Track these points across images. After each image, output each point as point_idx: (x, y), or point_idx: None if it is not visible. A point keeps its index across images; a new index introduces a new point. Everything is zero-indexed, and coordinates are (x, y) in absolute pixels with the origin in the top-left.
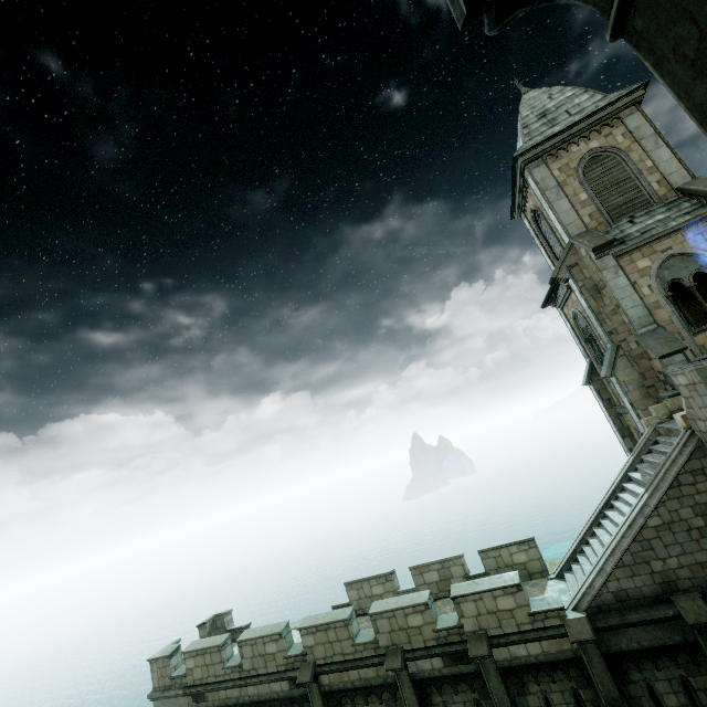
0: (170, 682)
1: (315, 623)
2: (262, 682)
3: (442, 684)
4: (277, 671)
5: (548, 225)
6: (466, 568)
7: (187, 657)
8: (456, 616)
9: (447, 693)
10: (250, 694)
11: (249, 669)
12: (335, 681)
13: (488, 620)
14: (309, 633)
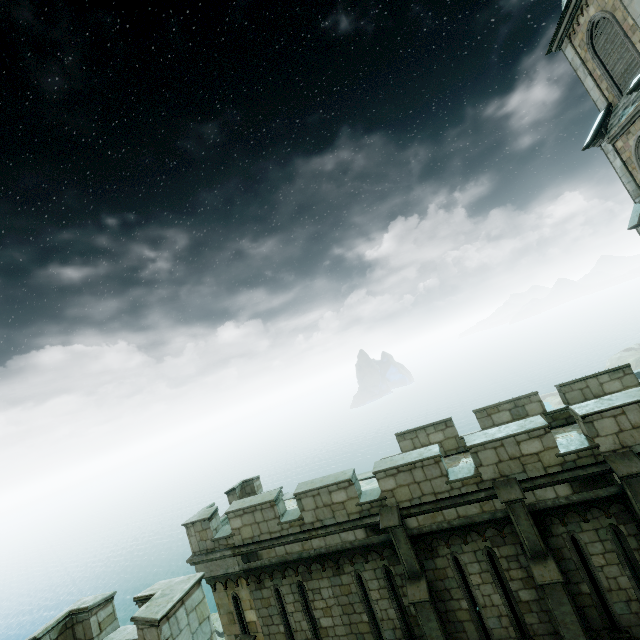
0: (213, 544)
1: (395, 464)
2: (331, 533)
3: (567, 513)
4: (349, 519)
5: (621, 30)
6: (542, 405)
7: (231, 517)
8: (581, 439)
9: (573, 522)
10: (315, 547)
11: (312, 522)
12: (425, 522)
13: (634, 436)
14: (388, 476)
